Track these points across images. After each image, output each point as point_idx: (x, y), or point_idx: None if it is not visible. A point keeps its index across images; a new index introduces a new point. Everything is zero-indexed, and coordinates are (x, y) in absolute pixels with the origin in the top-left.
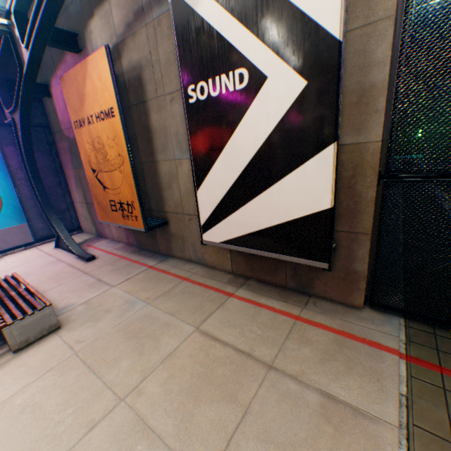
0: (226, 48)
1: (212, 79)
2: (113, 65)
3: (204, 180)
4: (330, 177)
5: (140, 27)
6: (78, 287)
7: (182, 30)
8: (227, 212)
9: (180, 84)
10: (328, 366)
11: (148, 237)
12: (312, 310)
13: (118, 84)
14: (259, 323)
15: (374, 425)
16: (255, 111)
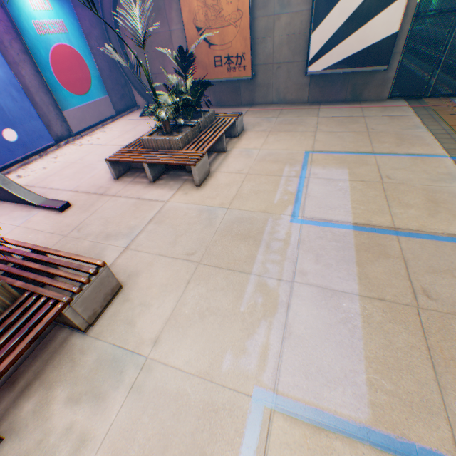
0: None
1: None
2: None
3: (319, 25)
4: (401, 14)
5: None
6: None
7: None
8: (332, 47)
9: None
10: (384, 113)
11: (230, 94)
12: (364, 105)
13: None
14: (345, 111)
15: (407, 117)
16: None
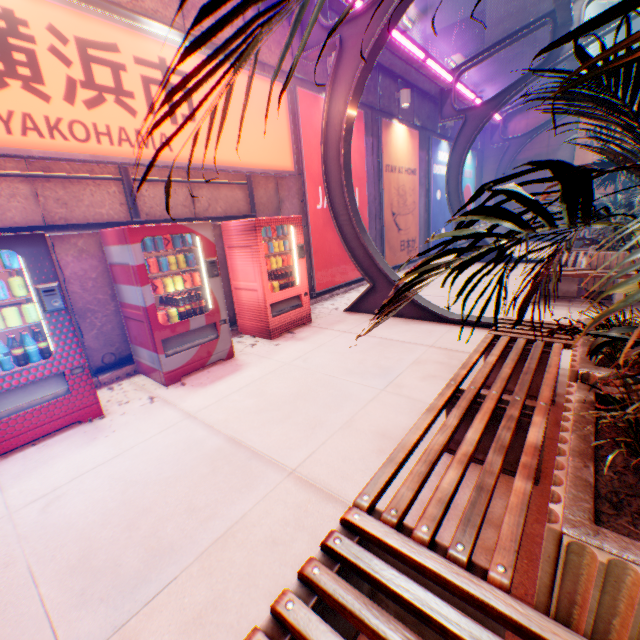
0: None
1: None
2: None
3: None
4: None
5: None
6: None
7: None
8: None
9: None
10: None
11: None
12: None
13: None
14: None
15: None
16: None
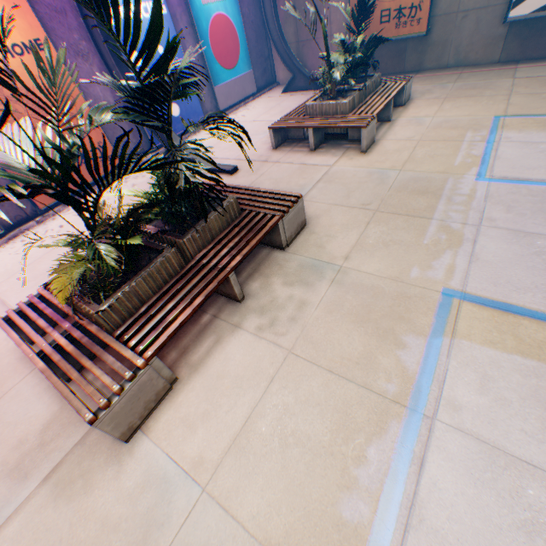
0: None
1: None
2: None
3: None
4: None
5: None
6: None
7: None
8: None
9: None
10: None
11: (390, 60)
12: None
13: None
14: None
15: None
16: None
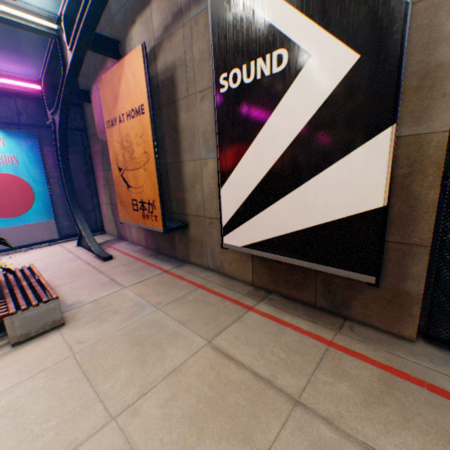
0: (265, 29)
1: (246, 65)
2: (147, 62)
3: (230, 176)
4: (384, 168)
5: (177, 28)
6: (90, 285)
7: (218, 17)
8: (253, 212)
9: (212, 74)
10: (375, 411)
11: (166, 241)
12: (348, 336)
13: (152, 86)
14: (283, 344)
15: None
16: (293, 95)
